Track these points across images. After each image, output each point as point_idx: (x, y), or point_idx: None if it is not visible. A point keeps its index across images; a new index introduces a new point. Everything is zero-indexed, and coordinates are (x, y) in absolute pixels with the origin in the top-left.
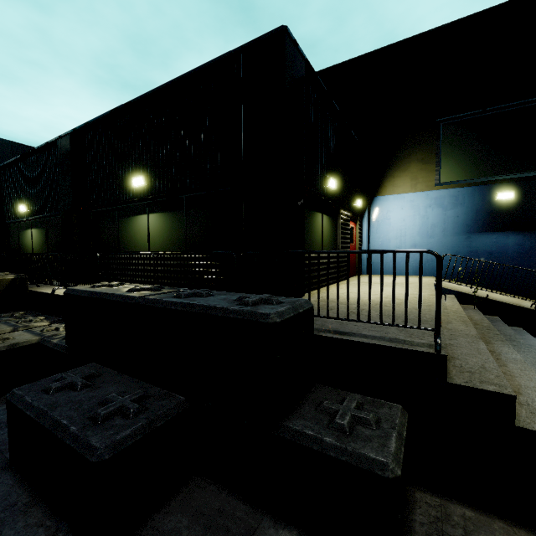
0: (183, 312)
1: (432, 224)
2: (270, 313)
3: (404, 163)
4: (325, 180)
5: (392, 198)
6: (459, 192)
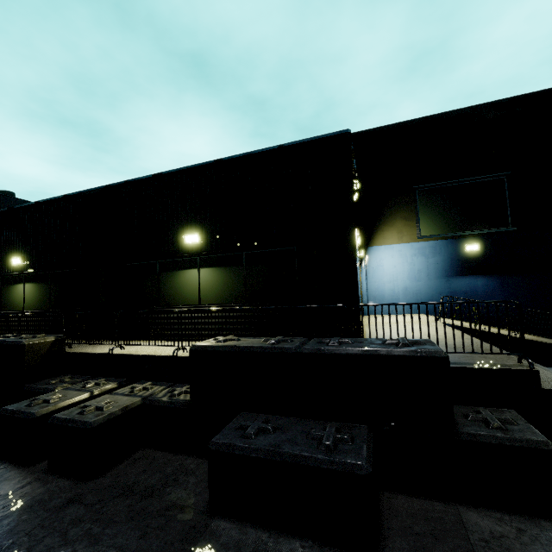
0: (357, 356)
1: (418, 270)
2: (441, 350)
3: (390, 220)
4: None
5: (383, 248)
6: (436, 244)
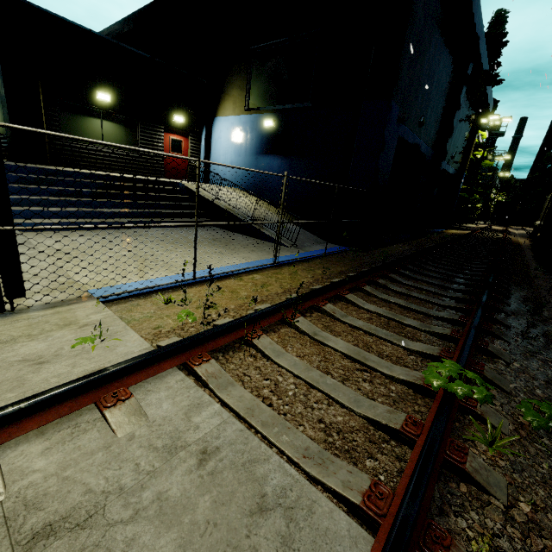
0: None
1: (241, 145)
2: None
3: (230, 88)
4: (96, 94)
5: (223, 119)
6: (255, 118)
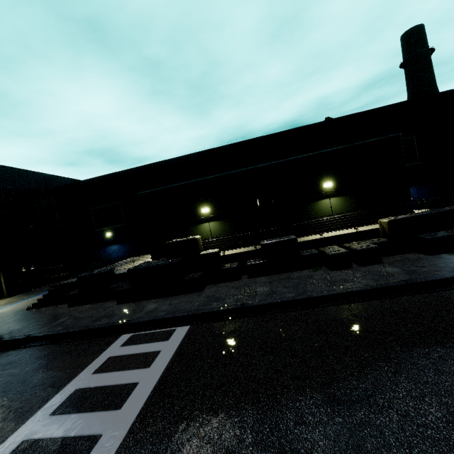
0: (450, 211)
1: None
2: None
3: None
4: None
5: None
6: None
